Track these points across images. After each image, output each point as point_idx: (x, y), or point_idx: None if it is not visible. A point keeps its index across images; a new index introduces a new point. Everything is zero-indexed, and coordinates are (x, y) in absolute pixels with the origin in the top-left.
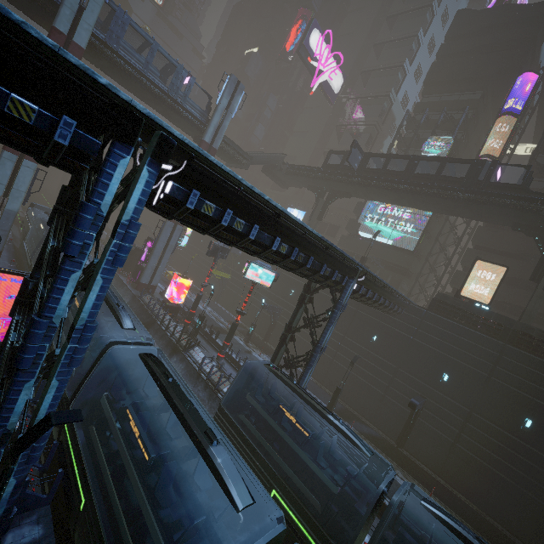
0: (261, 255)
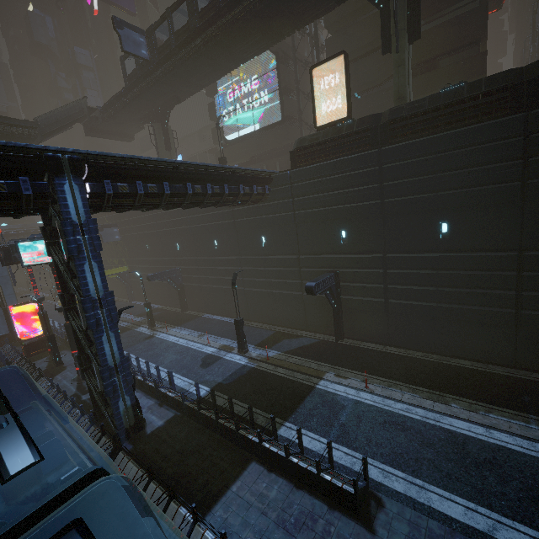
0: None
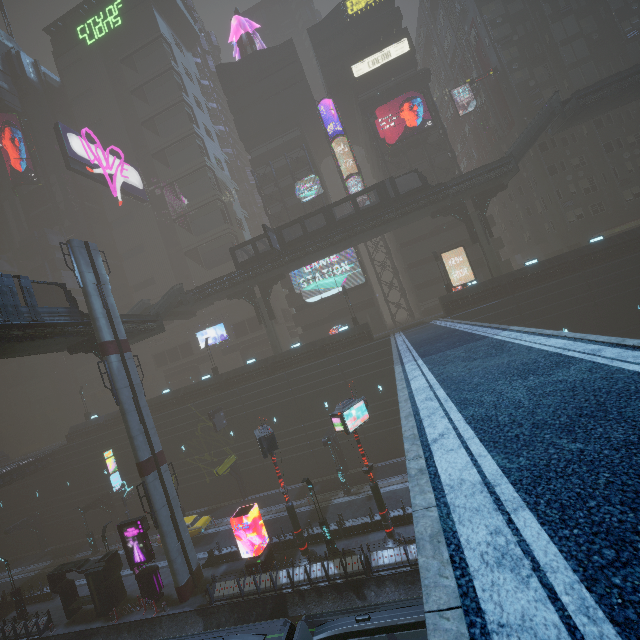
0: None
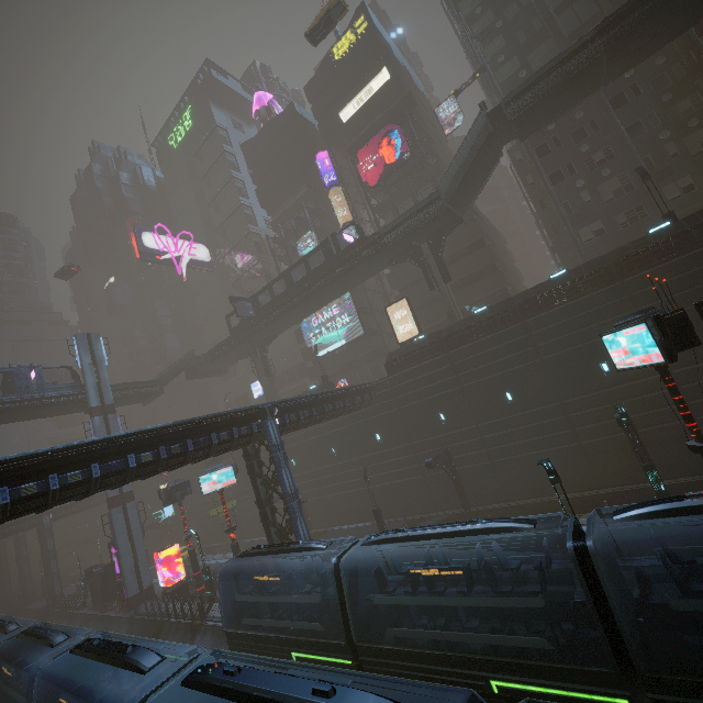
0: (130, 478)
